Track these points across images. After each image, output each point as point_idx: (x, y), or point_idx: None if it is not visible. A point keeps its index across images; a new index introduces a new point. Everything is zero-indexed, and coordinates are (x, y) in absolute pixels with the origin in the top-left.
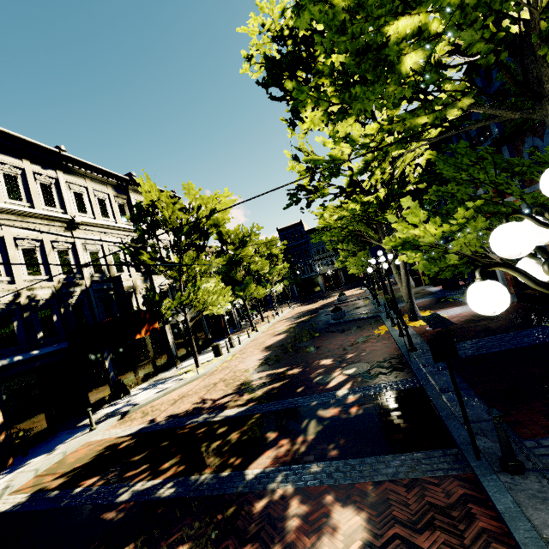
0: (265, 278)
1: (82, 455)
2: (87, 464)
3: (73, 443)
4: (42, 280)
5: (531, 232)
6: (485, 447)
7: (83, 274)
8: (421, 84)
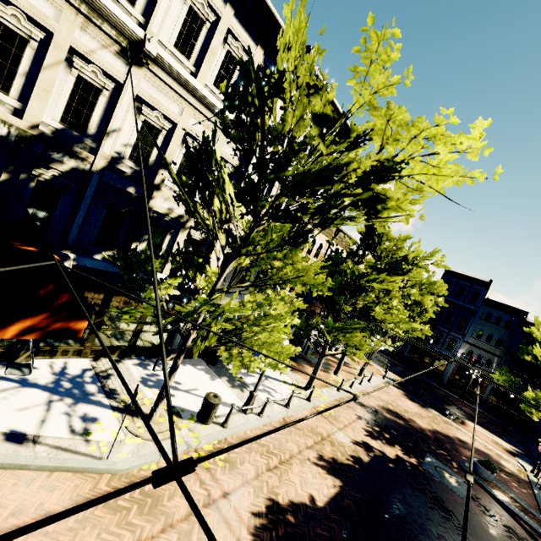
0: None
1: None
2: None
3: None
4: (4, 102)
5: None
6: None
7: (100, 146)
8: None
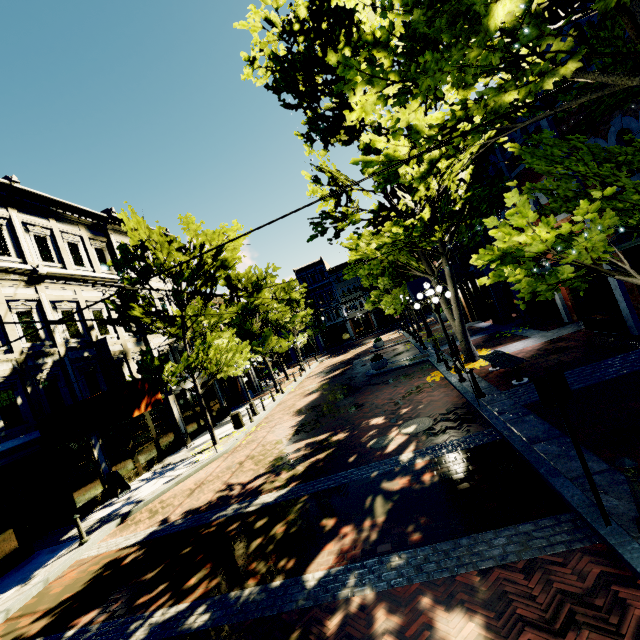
0: (285, 328)
1: (72, 581)
2: (80, 593)
3: (57, 564)
4: None
5: None
6: (609, 507)
7: (55, 341)
8: (515, 44)
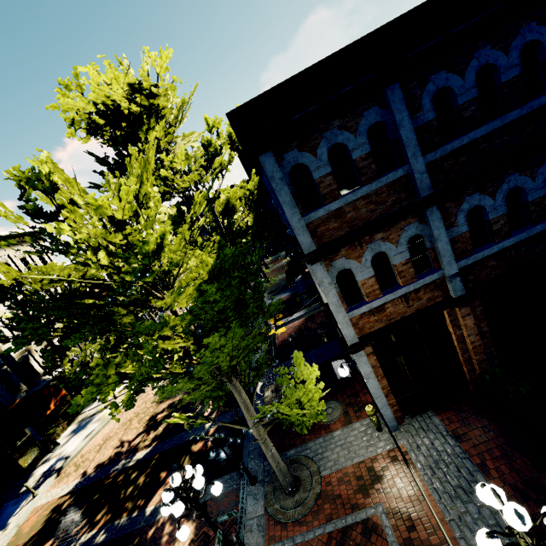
0: None
1: (34, 523)
2: (41, 530)
3: (22, 514)
4: None
5: (168, 497)
6: (250, 468)
7: None
8: None
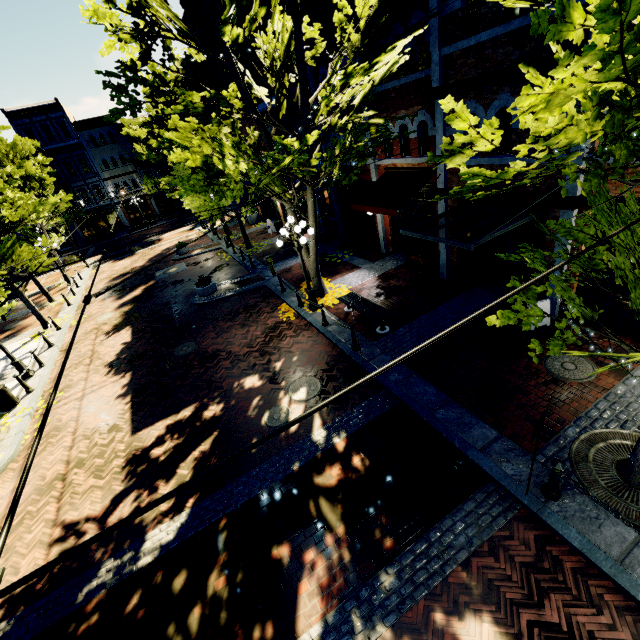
0: None
1: None
2: None
3: None
4: None
5: None
6: (517, 475)
7: None
8: None
